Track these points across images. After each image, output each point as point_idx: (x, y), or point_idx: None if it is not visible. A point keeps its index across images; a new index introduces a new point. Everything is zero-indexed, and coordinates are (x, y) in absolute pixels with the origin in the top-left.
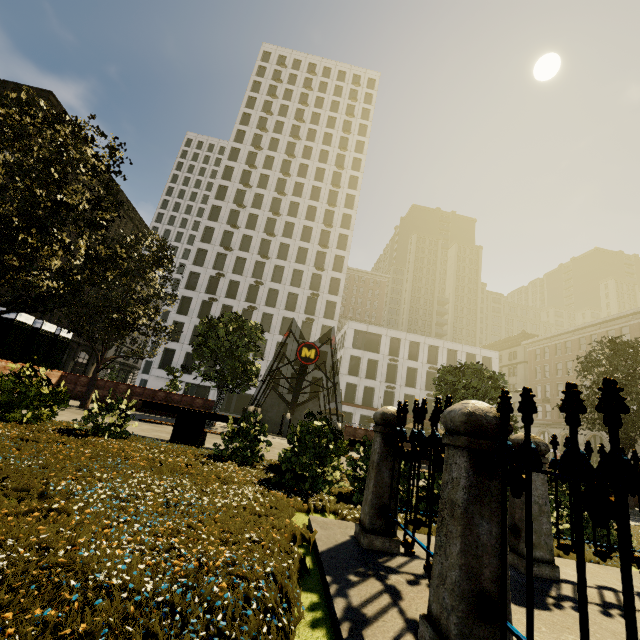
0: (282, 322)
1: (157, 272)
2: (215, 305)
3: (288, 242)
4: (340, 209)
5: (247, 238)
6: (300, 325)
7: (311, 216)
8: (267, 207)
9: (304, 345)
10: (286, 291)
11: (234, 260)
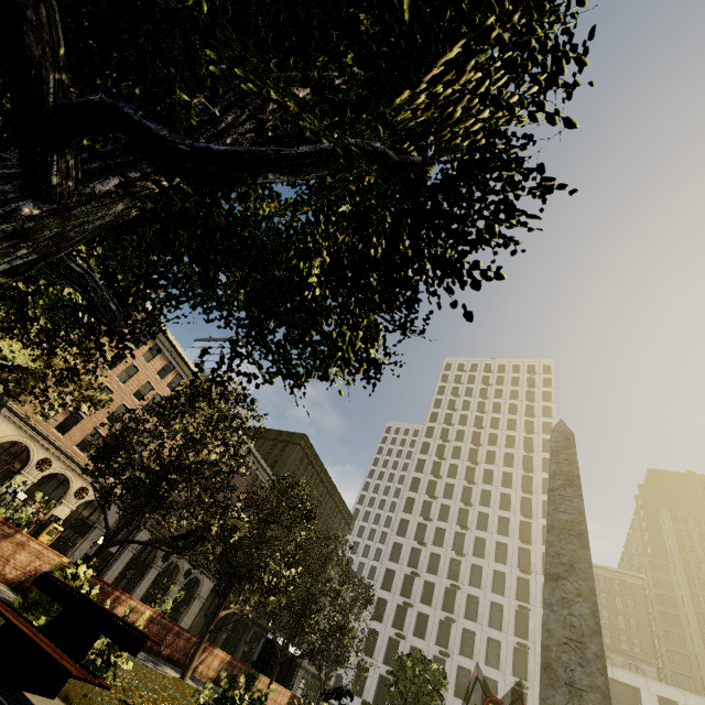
0: (487, 644)
1: (365, 614)
2: (410, 611)
3: (483, 535)
4: (538, 495)
5: (440, 531)
6: (511, 652)
7: (505, 504)
8: (458, 496)
9: (490, 700)
10: (487, 599)
11: (428, 556)
